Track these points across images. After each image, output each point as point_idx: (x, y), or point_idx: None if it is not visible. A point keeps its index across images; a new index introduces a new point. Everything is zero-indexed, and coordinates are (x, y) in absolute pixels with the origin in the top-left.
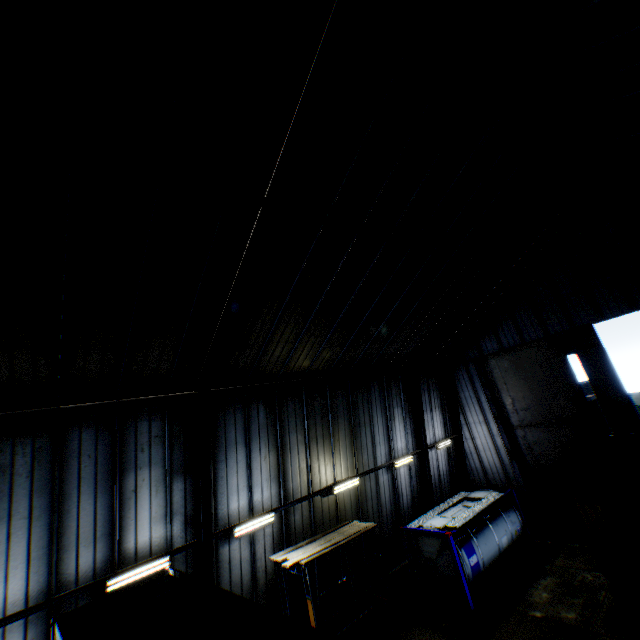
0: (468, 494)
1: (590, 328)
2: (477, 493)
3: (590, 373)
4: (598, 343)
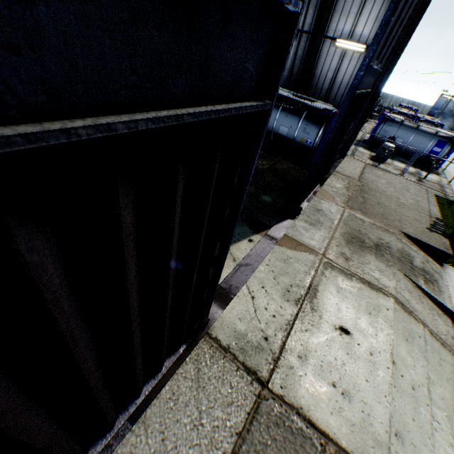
0: (324, 104)
1: None
2: (325, 106)
3: None
4: None
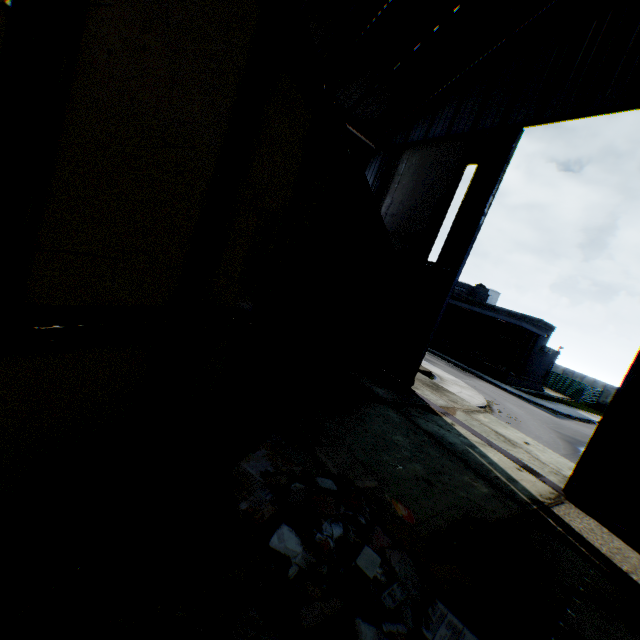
0: None
1: (517, 134)
2: None
3: (471, 192)
4: (507, 155)
